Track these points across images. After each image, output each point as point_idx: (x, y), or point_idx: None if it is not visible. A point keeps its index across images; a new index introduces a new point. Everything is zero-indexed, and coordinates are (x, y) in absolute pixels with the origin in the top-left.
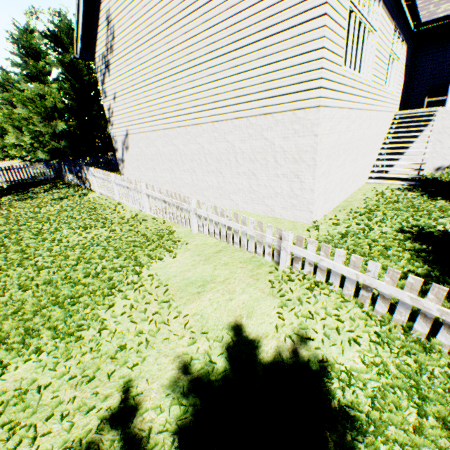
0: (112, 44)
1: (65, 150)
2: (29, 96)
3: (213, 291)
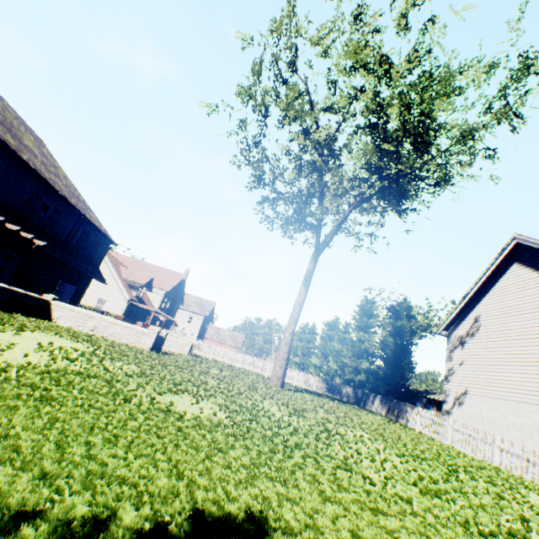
0: (472, 332)
1: (357, 383)
2: (352, 338)
3: None
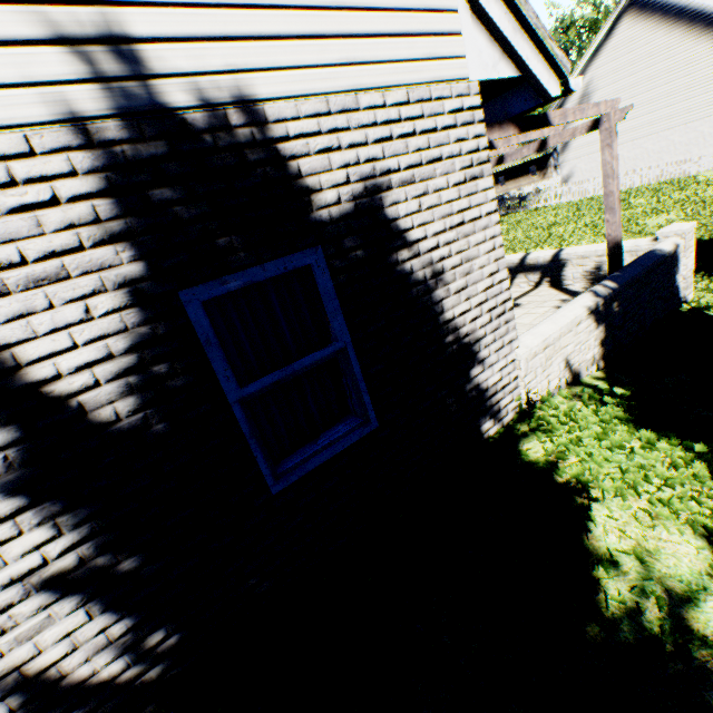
0: (584, 102)
1: None
2: None
3: None
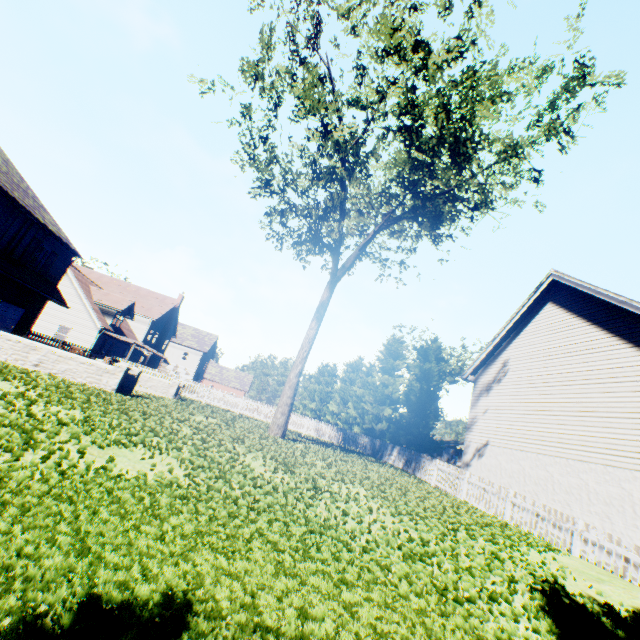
0: (499, 378)
1: (378, 432)
2: (375, 382)
3: (612, 586)
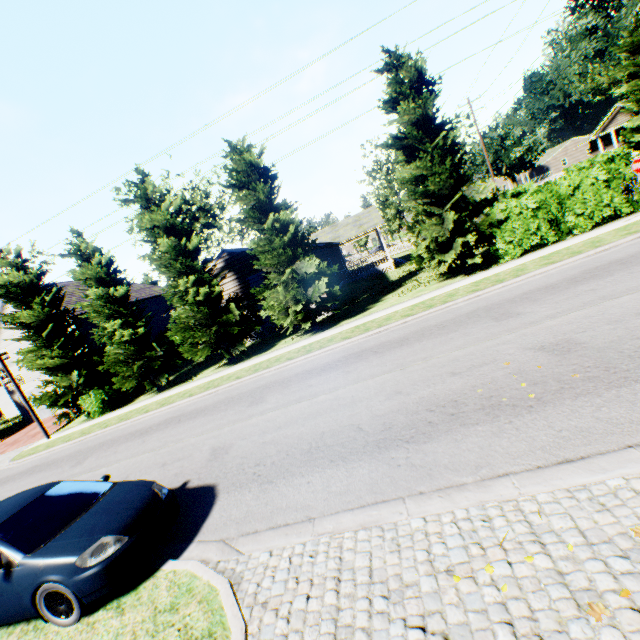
0: None
1: None
2: None
3: None
